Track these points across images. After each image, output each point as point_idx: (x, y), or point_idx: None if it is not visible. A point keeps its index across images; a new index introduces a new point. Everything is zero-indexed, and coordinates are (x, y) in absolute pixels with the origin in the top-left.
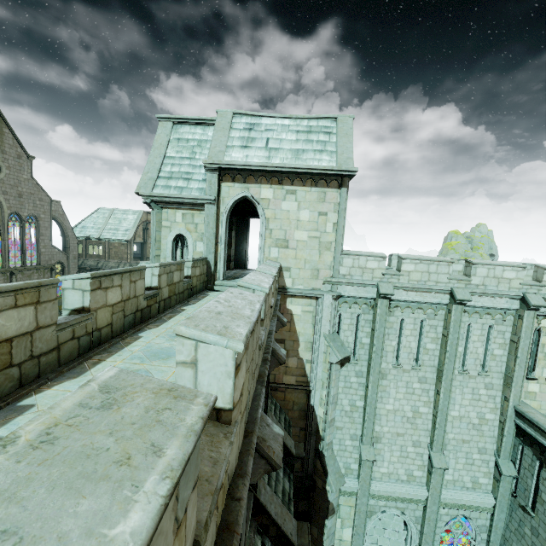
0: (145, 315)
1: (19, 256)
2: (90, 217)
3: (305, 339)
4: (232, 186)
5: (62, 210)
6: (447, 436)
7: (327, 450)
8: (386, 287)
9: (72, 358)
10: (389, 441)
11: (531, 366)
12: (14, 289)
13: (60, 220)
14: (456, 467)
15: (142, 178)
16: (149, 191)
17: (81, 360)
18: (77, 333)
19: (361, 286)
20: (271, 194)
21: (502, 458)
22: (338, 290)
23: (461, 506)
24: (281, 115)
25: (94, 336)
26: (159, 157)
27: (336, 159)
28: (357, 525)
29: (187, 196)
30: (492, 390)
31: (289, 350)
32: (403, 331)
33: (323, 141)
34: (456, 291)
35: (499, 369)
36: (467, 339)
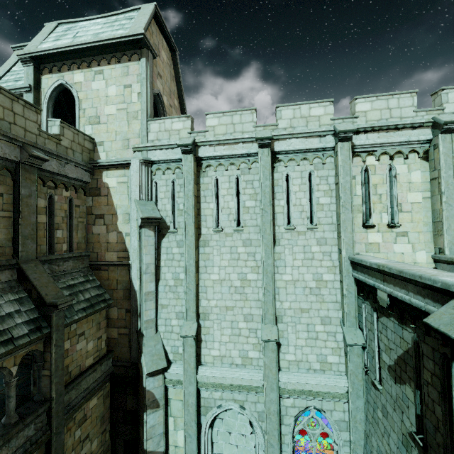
0: None
1: None
2: None
3: (123, 212)
4: (50, 77)
5: None
6: (282, 305)
7: (145, 328)
8: (186, 140)
9: None
10: (218, 317)
11: (368, 213)
12: None
13: None
14: (298, 344)
15: None
16: None
17: None
18: None
19: (168, 147)
20: (83, 78)
21: (348, 326)
22: (148, 156)
23: (306, 392)
24: (96, 16)
25: None
26: (2, 71)
27: (128, 31)
28: (187, 423)
29: (7, 88)
30: (326, 245)
31: (109, 224)
32: (220, 191)
33: (124, 23)
34: (258, 133)
35: (330, 220)
36: (289, 192)
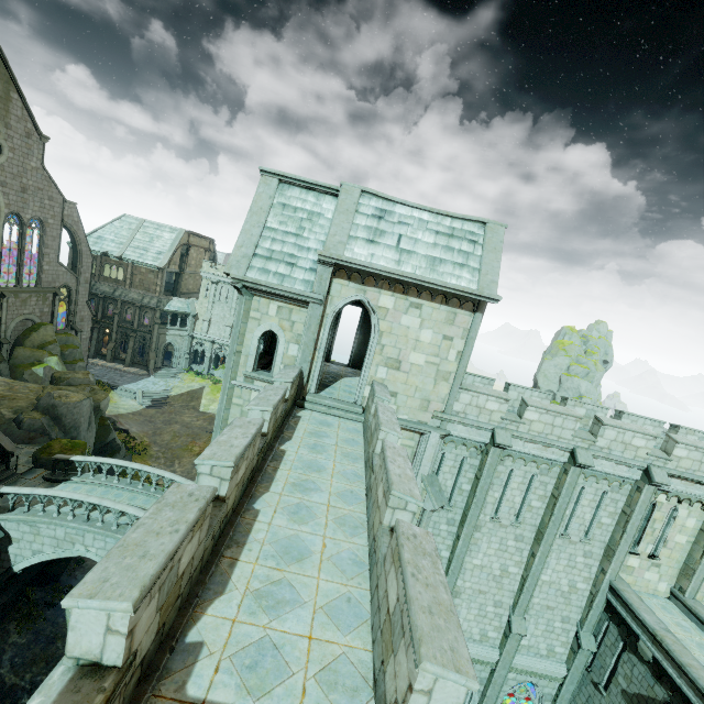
0: (253, 472)
1: (10, 269)
2: (110, 226)
3: None
4: (346, 285)
5: (78, 215)
6: (532, 600)
7: None
8: (504, 437)
9: (207, 559)
10: (469, 597)
11: (637, 540)
12: (194, 523)
13: (74, 229)
14: (535, 633)
15: (234, 253)
16: (242, 274)
17: (216, 560)
18: (215, 532)
19: (475, 428)
20: (392, 304)
21: (585, 630)
22: (447, 428)
23: (531, 673)
24: (421, 206)
25: (223, 524)
26: (257, 226)
27: (478, 280)
28: None
29: (289, 290)
30: (590, 559)
31: None
32: (510, 483)
33: (466, 252)
34: (579, 452)
35: (603, 539)
36: (577, 502)
